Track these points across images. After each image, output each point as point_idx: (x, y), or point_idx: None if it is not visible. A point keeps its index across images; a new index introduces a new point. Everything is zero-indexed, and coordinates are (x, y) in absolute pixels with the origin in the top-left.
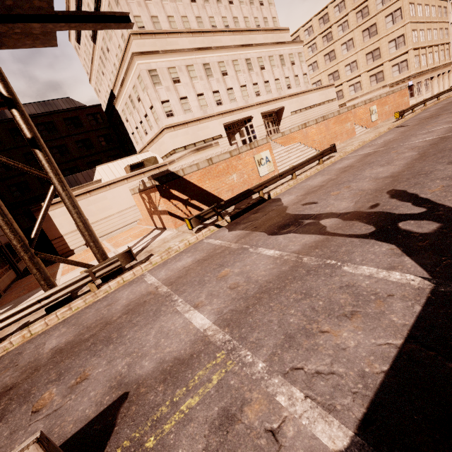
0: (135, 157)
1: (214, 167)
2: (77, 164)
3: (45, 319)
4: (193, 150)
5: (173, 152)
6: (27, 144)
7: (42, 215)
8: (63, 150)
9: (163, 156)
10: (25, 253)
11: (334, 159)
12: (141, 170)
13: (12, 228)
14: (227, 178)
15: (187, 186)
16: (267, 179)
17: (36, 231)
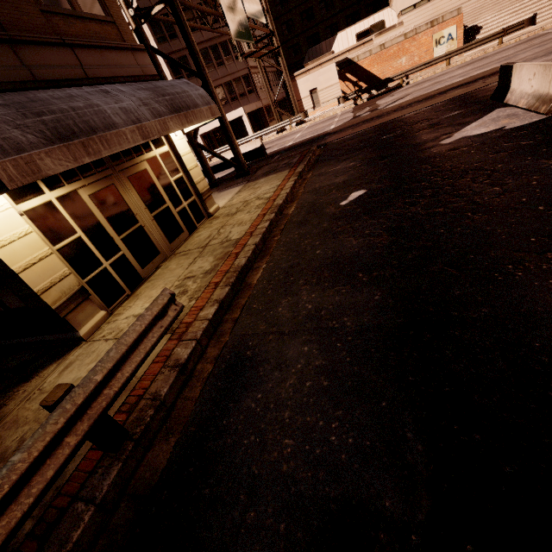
0: (372, 18)
1: (385, 52)
2: (337, 20)
3: (275, 136)
4: (376, 34)
5: (400, 13)
6: (304, 1)
7: (278, 90)
8: (329, 3)
9: (398, 15)
10: (272, 107)
11: (527, 36)
12: (362, 41)
13: (269, 95)
14: (395, 62)
15: (358, 70)
16: (410, 68)
17: (276, 97)
